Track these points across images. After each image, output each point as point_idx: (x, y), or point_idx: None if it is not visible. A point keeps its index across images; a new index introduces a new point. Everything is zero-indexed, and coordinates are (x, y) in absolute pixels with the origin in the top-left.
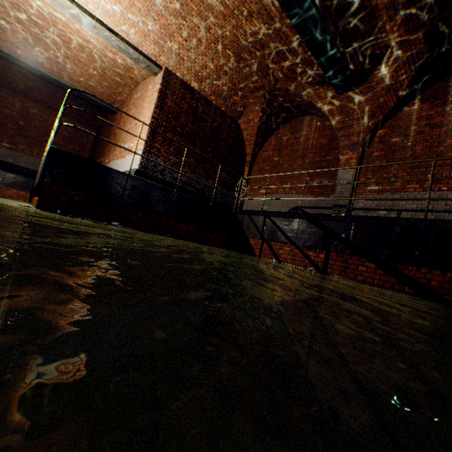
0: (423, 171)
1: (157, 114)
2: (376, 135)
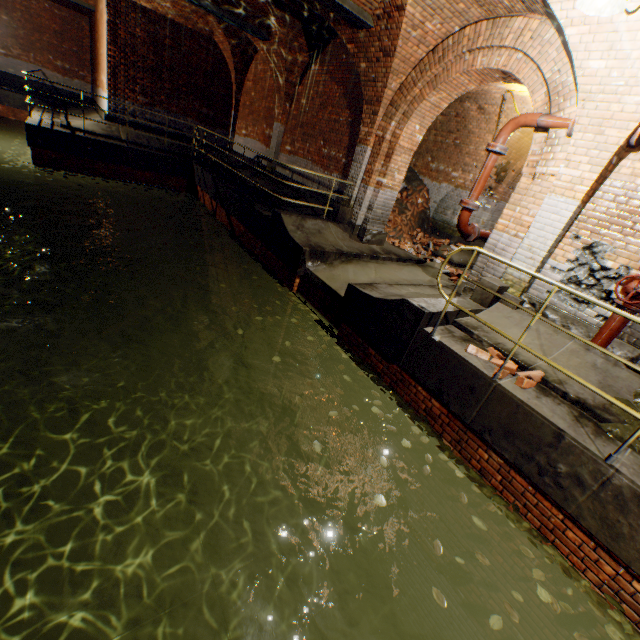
0: (307, 140)
1: (113, 52)
2: (298, 92)
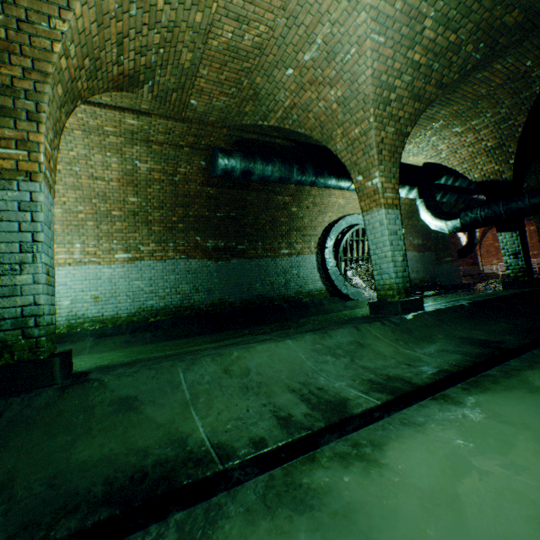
0: None
1: None
2: None
